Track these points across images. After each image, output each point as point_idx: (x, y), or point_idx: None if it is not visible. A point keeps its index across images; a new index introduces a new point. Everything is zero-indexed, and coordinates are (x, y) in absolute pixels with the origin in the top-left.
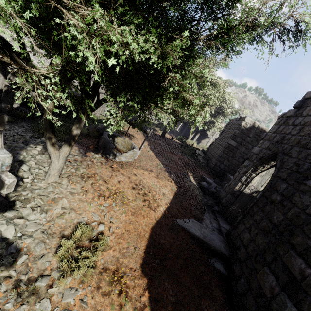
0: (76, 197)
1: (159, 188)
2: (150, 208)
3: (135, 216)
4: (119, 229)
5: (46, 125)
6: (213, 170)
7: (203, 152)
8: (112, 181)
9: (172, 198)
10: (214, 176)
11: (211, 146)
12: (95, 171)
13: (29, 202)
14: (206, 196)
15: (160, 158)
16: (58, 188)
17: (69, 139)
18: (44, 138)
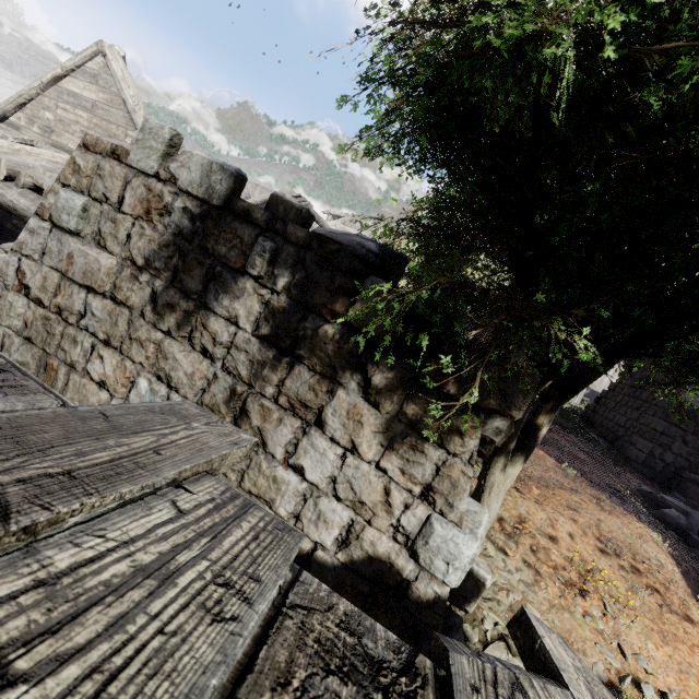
0: (538, 595)
1: (641, 545)
2: (677, 614)
3: (672, 647)
4: (677, 695)
5: (515, 425)
6: (644, 468)
7: (582, 416)
8: (559, 535)
9: (681, 575)
10: (656, 483)
11: (600, 401)
12: (517, 510)
13: (477, 622)
14: (698, 551)
15: (542, 446)
16: (494, 572)
17: (528, 448)
18: (495, 452)
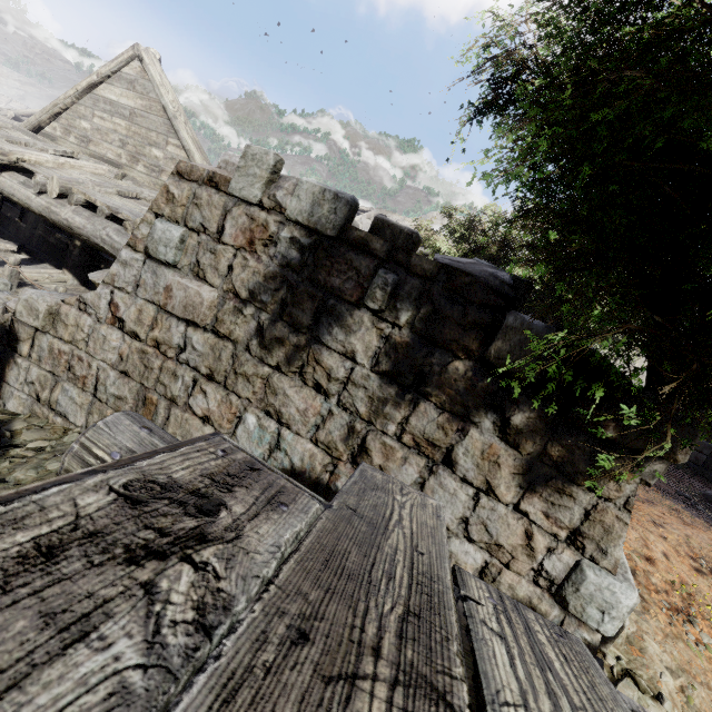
0: (650, 623)
1: None
2: None
3: None
4: None
5: None
6: (704, 470)
7: None
8: (654, 555)
9: None
10: None
11: None
12: None
13: (599, 657)
14: None
15: None
16: None
17: None
18: None
